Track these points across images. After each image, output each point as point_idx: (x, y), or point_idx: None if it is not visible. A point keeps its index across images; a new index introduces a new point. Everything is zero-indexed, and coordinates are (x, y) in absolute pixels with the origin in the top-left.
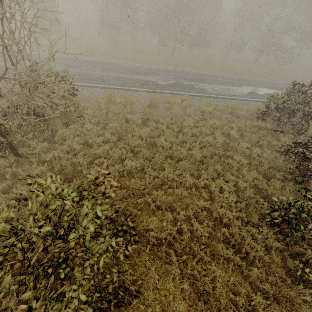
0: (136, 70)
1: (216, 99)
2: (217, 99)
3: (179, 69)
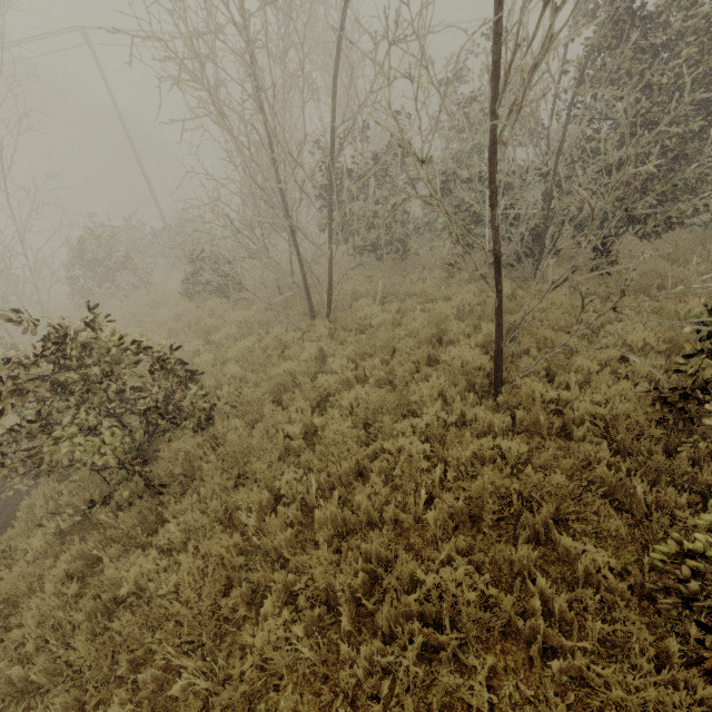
0: None
1: None
2: None
3: None
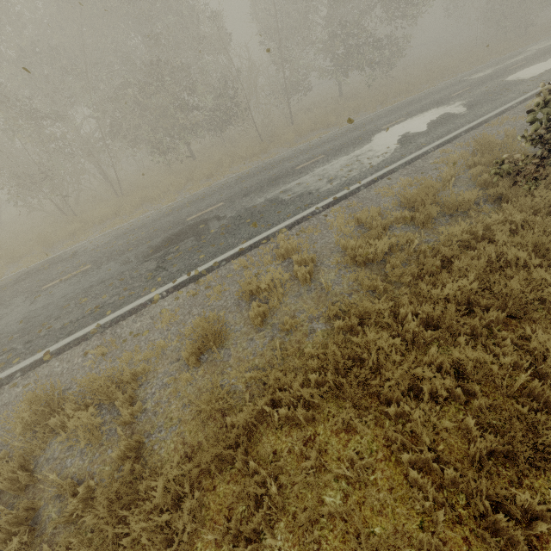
0: (125, 240)
1: (355, 198)
2: (356, 195)
3: (223, 179)
